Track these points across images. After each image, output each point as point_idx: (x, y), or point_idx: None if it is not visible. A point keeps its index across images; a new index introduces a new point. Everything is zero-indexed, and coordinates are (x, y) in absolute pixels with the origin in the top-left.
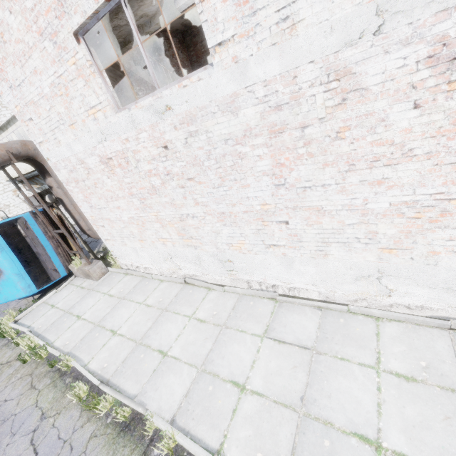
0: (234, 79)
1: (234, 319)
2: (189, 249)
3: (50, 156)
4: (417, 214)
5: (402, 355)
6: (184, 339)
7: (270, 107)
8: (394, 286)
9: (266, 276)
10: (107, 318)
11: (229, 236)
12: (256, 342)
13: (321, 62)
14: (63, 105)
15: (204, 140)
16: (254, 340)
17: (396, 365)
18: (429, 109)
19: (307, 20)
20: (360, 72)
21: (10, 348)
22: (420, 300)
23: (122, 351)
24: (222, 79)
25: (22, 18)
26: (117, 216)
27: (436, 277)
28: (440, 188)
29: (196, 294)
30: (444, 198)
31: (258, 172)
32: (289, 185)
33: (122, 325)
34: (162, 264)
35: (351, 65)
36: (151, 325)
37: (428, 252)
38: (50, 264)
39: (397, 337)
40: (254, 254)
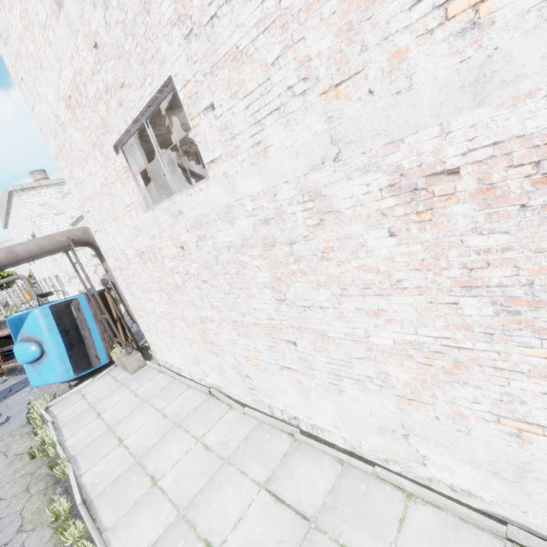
0: (227, 192)
1: (241, 454)
2: (212, 355)
3: (102, 244)
4: (427, 360)
5: None
6: (180, 467)
7: (259, 220)
8: (426, 452)
9: (286, 404)
10: (122, 423)
11: (244, 348)
12: (252, 492)
13: (294, 183)
14: (109, 202)
15: (211, 244)
16: (250, 489)
17: None
18: (405, 238)
19: (276, 145)
20: (330, 195)
21: (30, 437)
22: (463, 481)
23: (119, 467)
24: (218, 191)
25: (82, 134)
26: (152, 309)
27: (474, 452)
28: (444, 331)
29: (215, 411)
30: (452, 345)
31: (259, 283)
32: (290, 302)
33: (131, 435)
34: (191, 367)
35: (321, 187)
36: (157, 441)
37: (454, 413)
38: (93, 349)
39: (427, 532)
40: (270, 373)
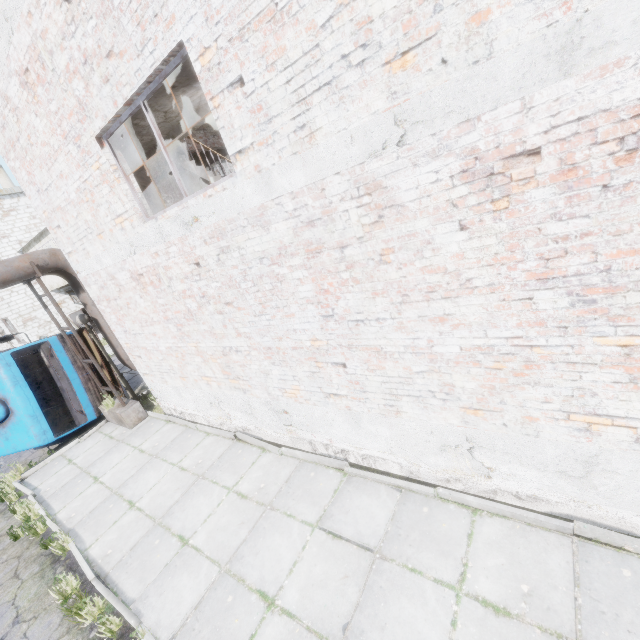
0: (260, 190)
1: (285, 497)
2: (237, 392)
3: (79, 269)
4: (496, 364)
5: (497, 572)
6: (214, 521)
7: (302, 222)
8: (492, 463)
9: (332, 437)
10: (129, 484)
11: (280, 378)
12: (304, 533)
13: (348, 174)
14: (89, 213)
15: (238, 257)
16: (302, 531)
17: (486, 587)
18: (478, 231)
19: (325, 128)
20: (392, 186)
21: (6, 516)
22: (529, 486)
23: (135, 533)
24: (247, 189)
25: (47, 121)
26: (154, 345)
27: (542, 454)
28: (516, 330)
29: (245, 456)
30: (525, 344)
31: (301, 298)
32: (339, 317)
33: (144, 495)
34: (209, 411)
35: (380, 178)
36: (179, 497)
37: (523, 417)
38: (75, 404)
39: (497, 542)
40: (313, 404)
